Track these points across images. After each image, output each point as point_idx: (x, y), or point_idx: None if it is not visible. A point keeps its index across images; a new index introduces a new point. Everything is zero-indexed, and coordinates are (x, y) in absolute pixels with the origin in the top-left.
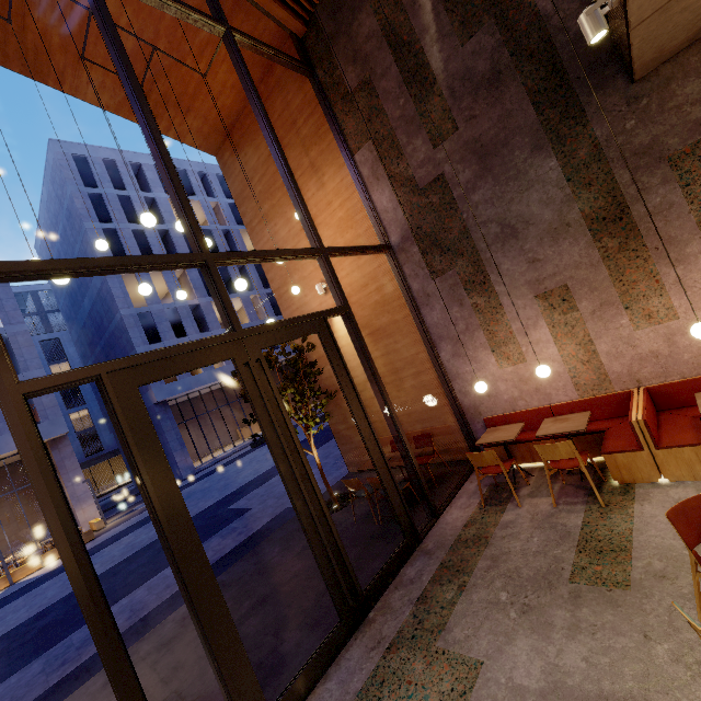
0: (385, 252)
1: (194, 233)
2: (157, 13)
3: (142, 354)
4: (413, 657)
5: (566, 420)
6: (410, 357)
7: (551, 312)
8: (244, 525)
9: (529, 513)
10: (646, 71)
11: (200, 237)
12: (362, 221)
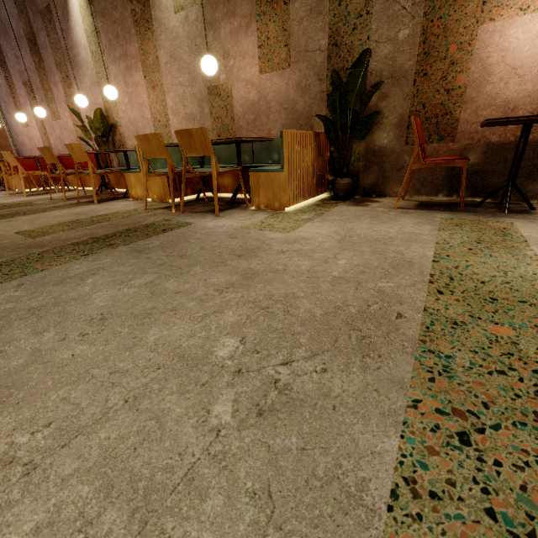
0: None
1: None
2: None
3: None
4: None
5: None
6: None
7: (29, 97)
8: None
9: None
10: None
11: None
12: None
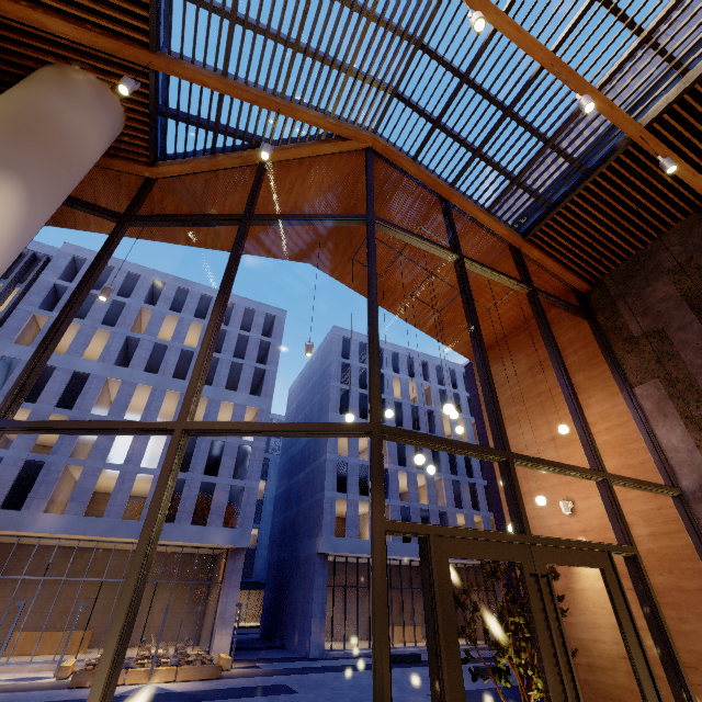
0: (671, 494)
1: (501, 433)
2: (472, 275)
3: (457, 527)
4: None
5: None
6: None
7: None
8: None
9: None
10: None
11: (505, 437)
12: (636, 452)
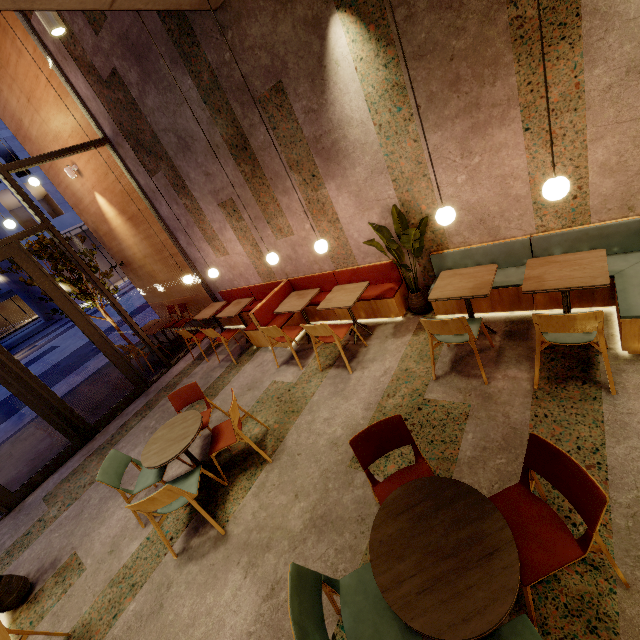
0: (103, 145)
1: None
2: None
3: None
4: (95, 459)
5: (239, 304)
6: (163, 242)
7: (231, 219)
8: (94, 364)
9: (207, 367)
10: (217, 2)
11: None
12: (74, 106)
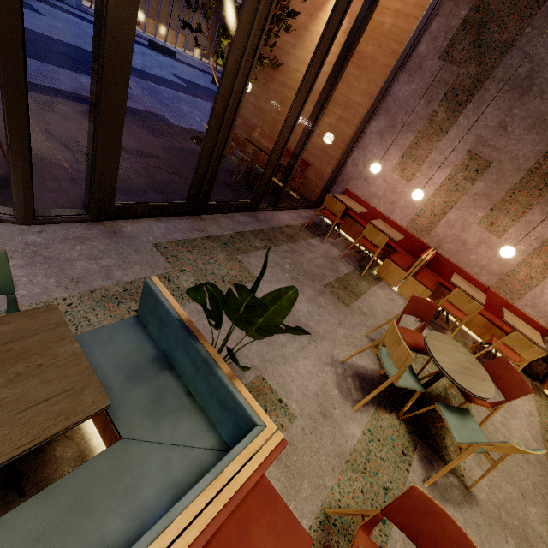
0: None
1: None
2: None
3: None
4: (220, 251)
5: (391, 229)
6: (352, 102)
7: (461, 170)
8: None
9: (325, 249)
10: None
11: None
12: None
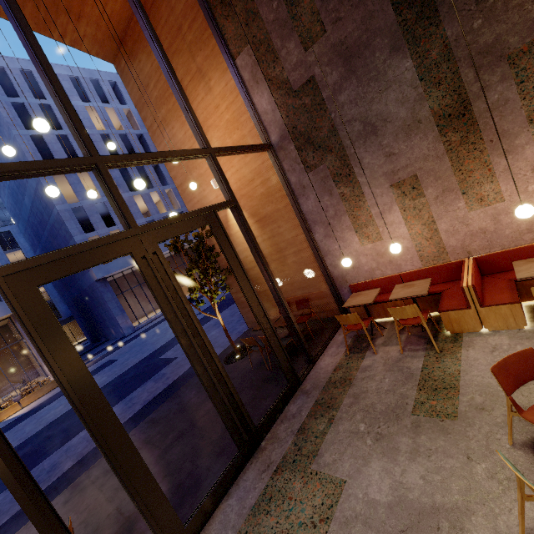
0: (266, 150)
1: (81, 138)
2: None
3: (39, 256)
4: (294, 478)
5: (412, 285)
6: (291, 239)
7: (403, 199)
8: (171, 371)
9: (382, 358)
10: None
11: (88, 141)
12: (246, 123)
